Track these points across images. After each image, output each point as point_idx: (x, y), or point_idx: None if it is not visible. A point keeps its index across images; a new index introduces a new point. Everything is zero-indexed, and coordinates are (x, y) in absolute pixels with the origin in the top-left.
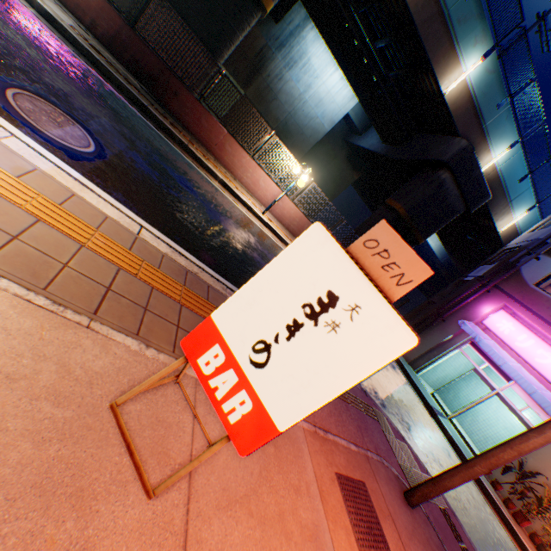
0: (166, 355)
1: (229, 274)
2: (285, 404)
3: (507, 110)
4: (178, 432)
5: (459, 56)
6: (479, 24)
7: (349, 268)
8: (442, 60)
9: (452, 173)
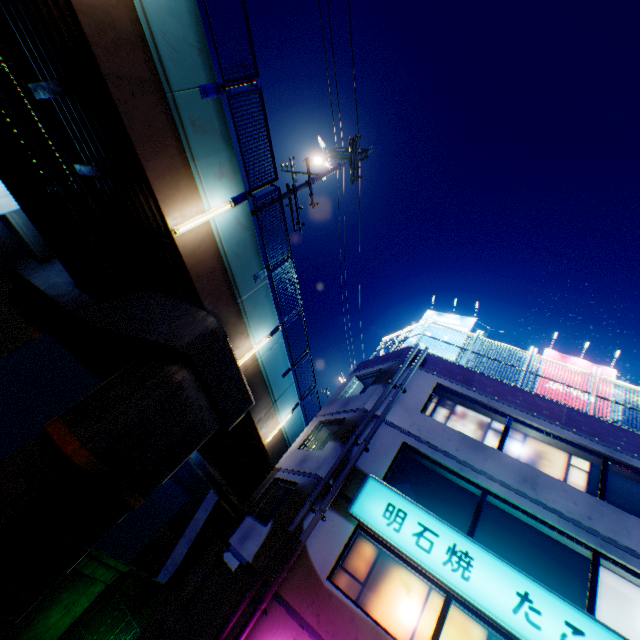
0: None
1: None
2: None
3: (267, 285)
4: None
5: (198, 181)
6: (225, 149)
7: None
8: (168, 172)
9: (196, 370)
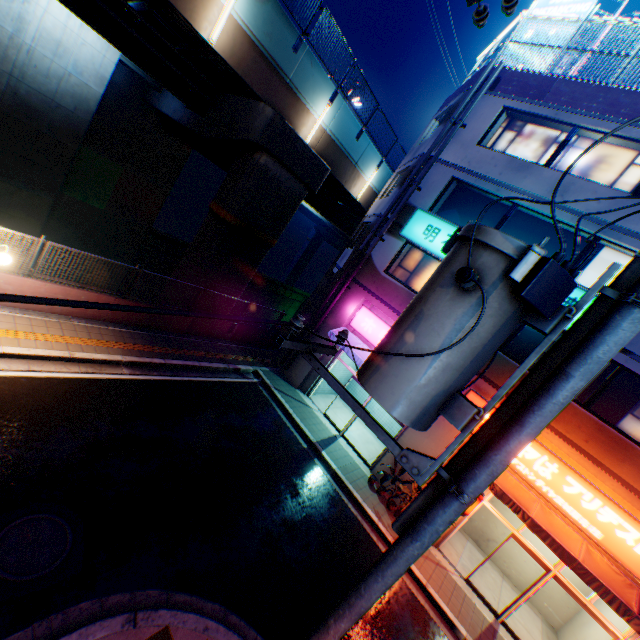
0: None
1: None
2: None
3: (309, 54)
4: None
5: None
6: None
7: None
8: None
9: (272, 155)
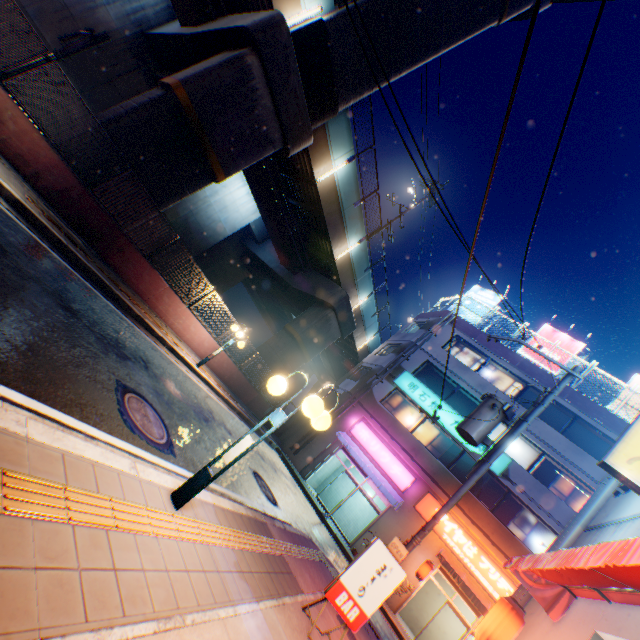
0: (293, 596)
1: (240, 487)
2: (371, 606)
3: (369, 274)
4: (316, 633)
5: (347, 238)
6: (360, 222)
7: (390, 555)
8: (337, 238)
9: (336, 313)
